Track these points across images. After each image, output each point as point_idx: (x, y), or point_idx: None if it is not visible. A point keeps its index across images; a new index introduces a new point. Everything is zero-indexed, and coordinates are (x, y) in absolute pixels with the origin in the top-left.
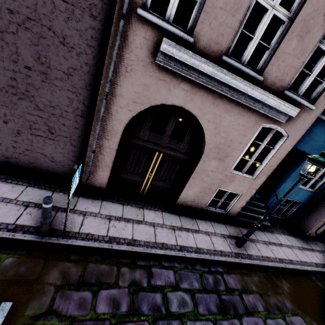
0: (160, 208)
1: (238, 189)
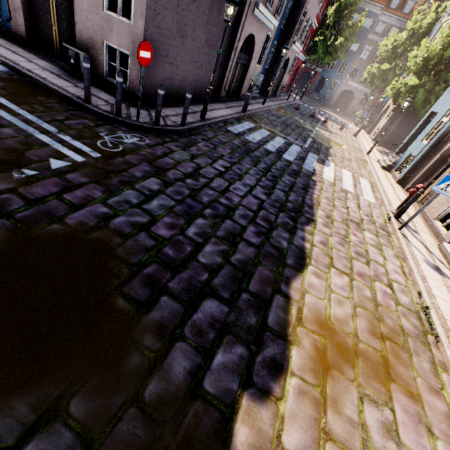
0: (238, 100)
1: None
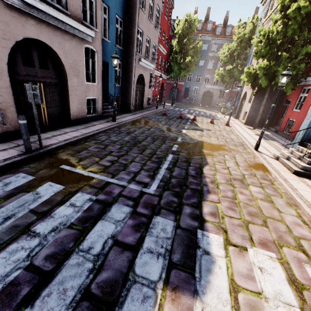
0: (66, 126)
1: (95, 94)
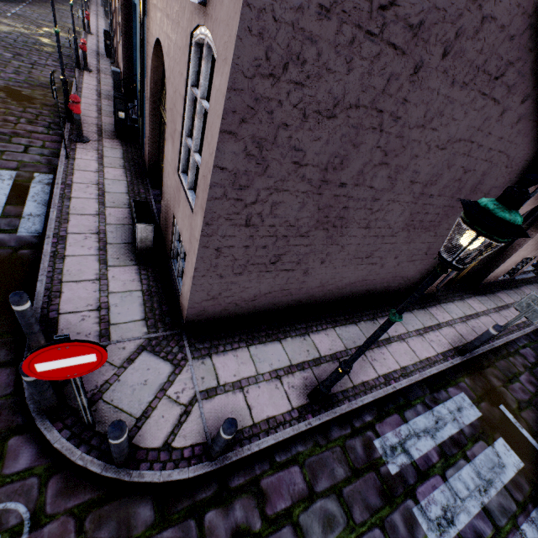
0: (469, 293)
1: None
